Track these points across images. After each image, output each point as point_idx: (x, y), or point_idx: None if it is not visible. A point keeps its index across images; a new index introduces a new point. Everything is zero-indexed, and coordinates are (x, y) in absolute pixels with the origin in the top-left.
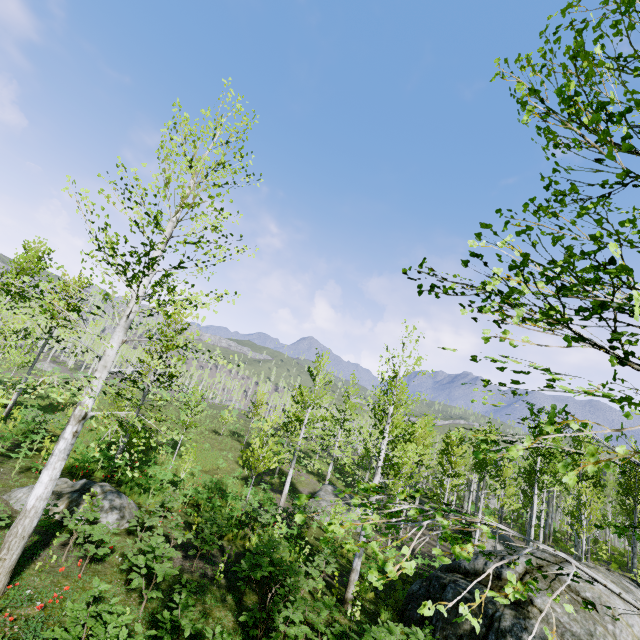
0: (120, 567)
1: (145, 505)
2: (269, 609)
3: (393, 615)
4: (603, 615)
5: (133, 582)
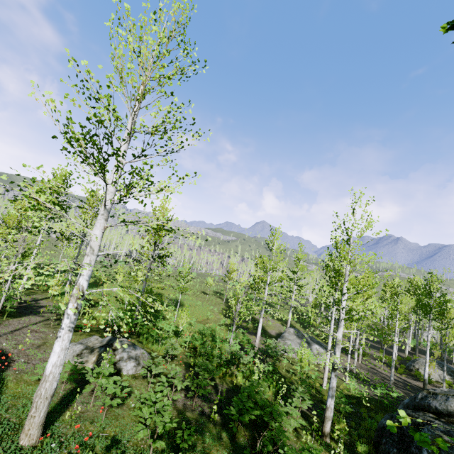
0: (132, 414)
1: (157, 351)
2: (259, 449)
3: (368, 447)
4: None
5: (139, 434)
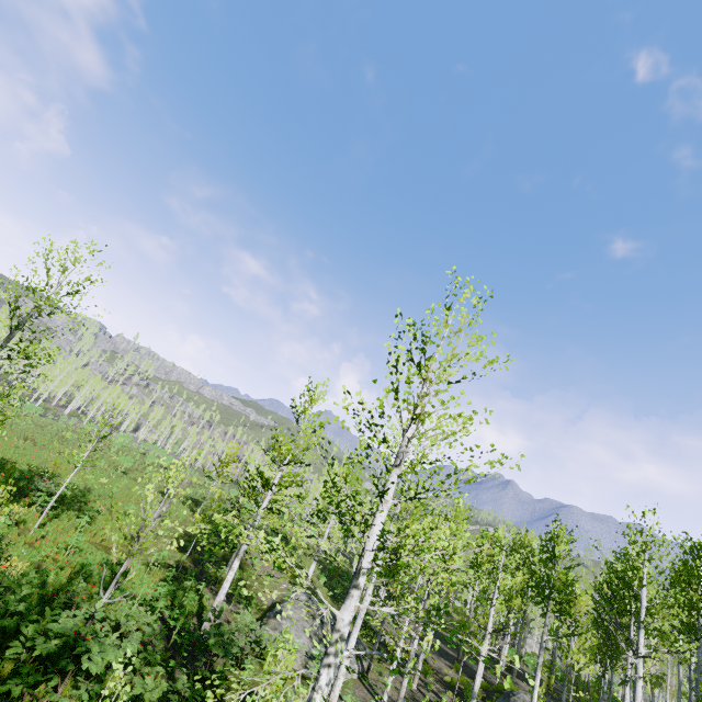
0: None
1: None
2: None
3: None
4: None
5: None
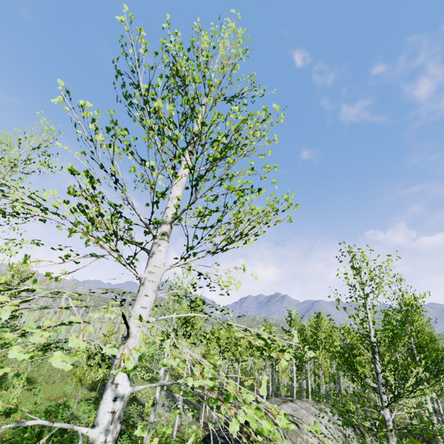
0: None
1: None
2: None
3: None
4: (302, 430)
5: None
